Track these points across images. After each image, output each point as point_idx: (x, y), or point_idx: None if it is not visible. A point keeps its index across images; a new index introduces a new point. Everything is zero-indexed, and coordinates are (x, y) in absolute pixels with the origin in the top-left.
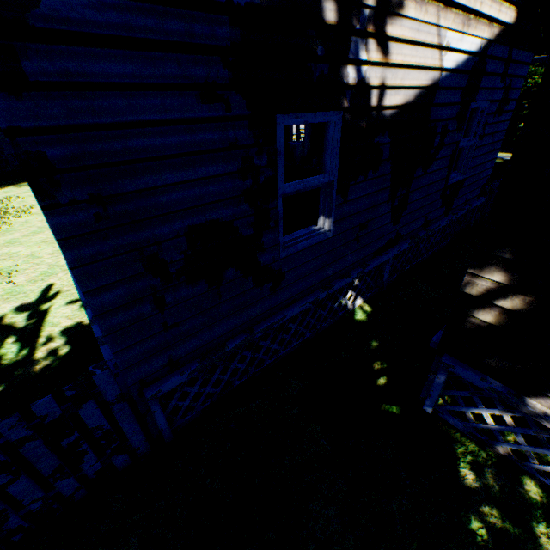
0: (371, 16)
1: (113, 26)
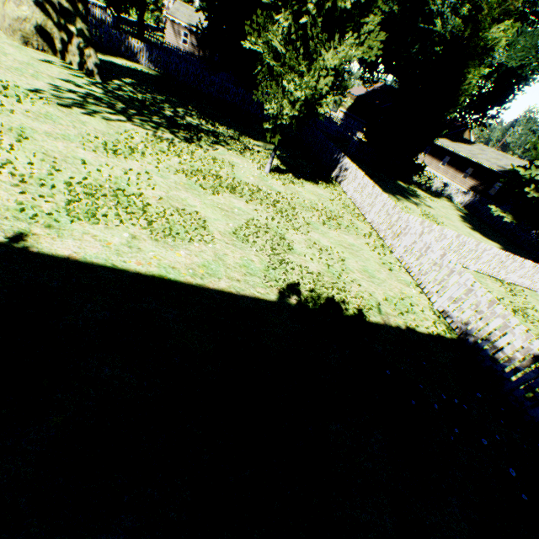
0: None
1: None
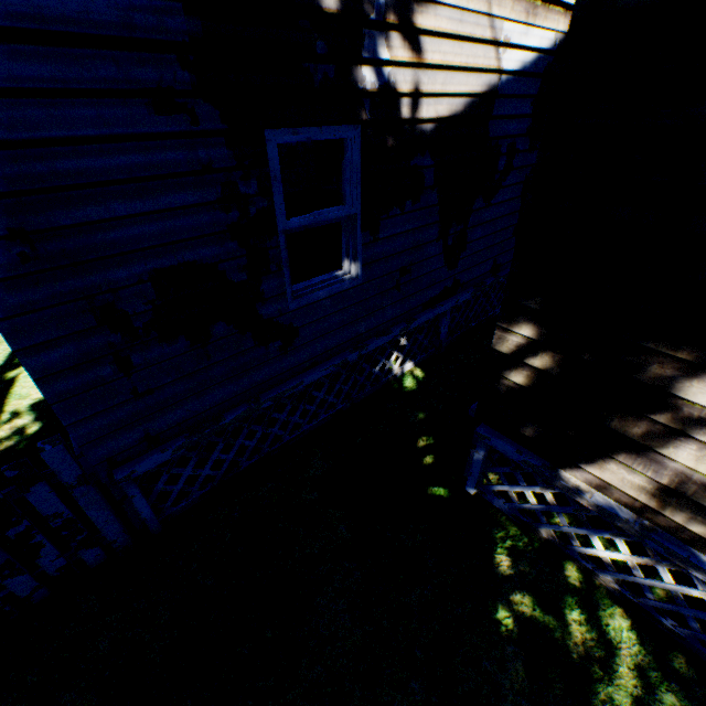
0: (391, 3)
1: (16, 15)
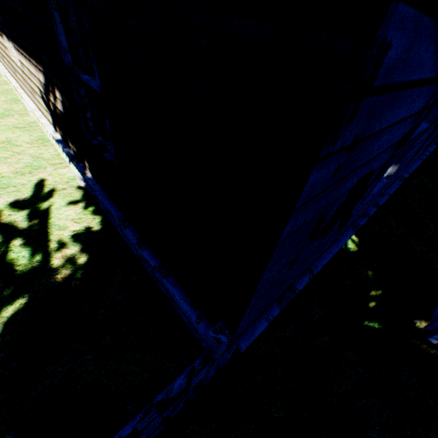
0: None
1: None
